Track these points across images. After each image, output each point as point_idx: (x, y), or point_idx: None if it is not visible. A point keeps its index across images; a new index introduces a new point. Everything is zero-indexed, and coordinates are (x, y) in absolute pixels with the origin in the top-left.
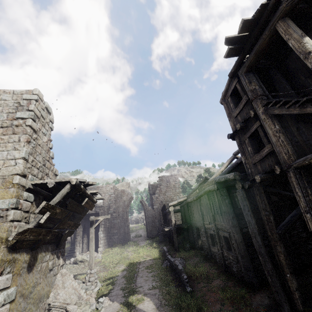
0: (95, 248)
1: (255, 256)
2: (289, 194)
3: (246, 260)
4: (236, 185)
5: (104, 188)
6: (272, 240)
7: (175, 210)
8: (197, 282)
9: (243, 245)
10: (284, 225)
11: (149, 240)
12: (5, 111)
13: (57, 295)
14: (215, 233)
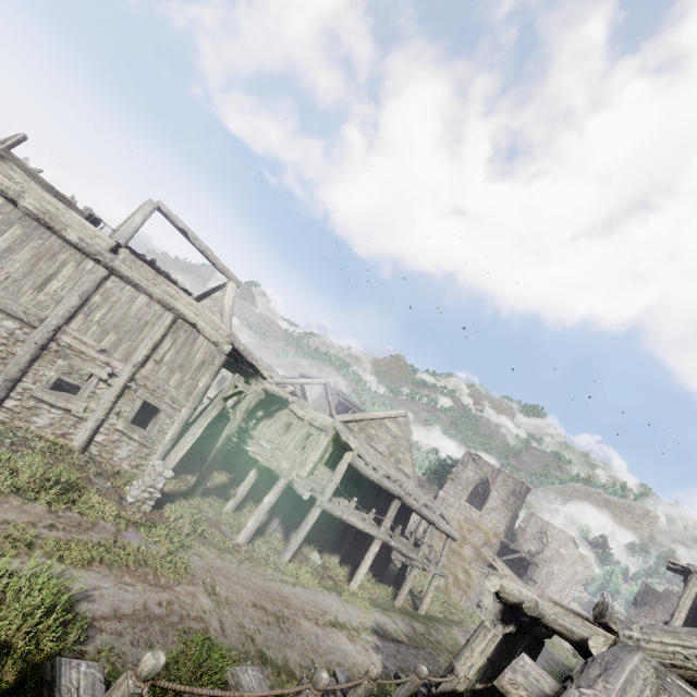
0: None
1: None
2: None
3: None
4: None
5: (554, 531)
6: None
7: None
8: None
9: None
10: None
11: None
12: (506, 491)
13: (484, 598)
14: None
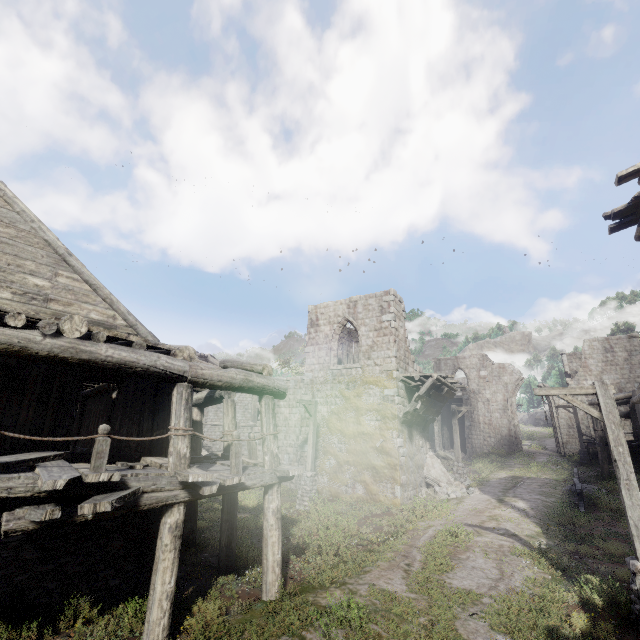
0: (461, 449)
1: None
2: None
3: None
4: None
5: (466, 361)
6: None
7: (620, 413)
8: (602, 511)
9: None
10: None
11: (560, 457)
12: (374, 316)
13: (429, 471)
14: None
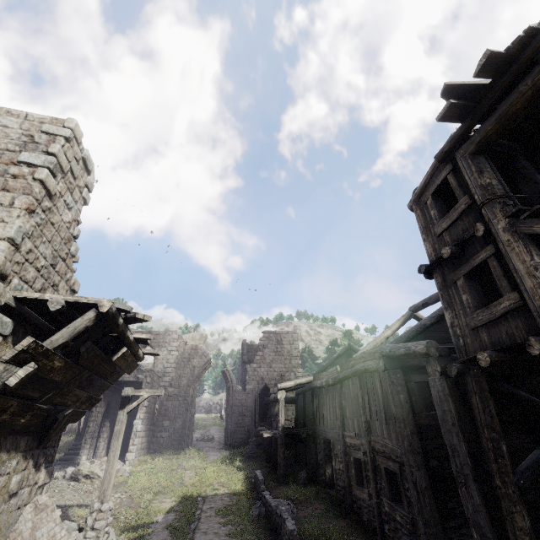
0: (120, 452)
1: (452, 524)
2: (538, 401)
3: (436, 532)
4: (427, 366)
5: (160, 337)
6: (505, 498)
7: (286, 399)
8: None
9: (431, 496)
10: (530, 467)
11: (229, 450)
12: None
13: None
14: (366, 459)
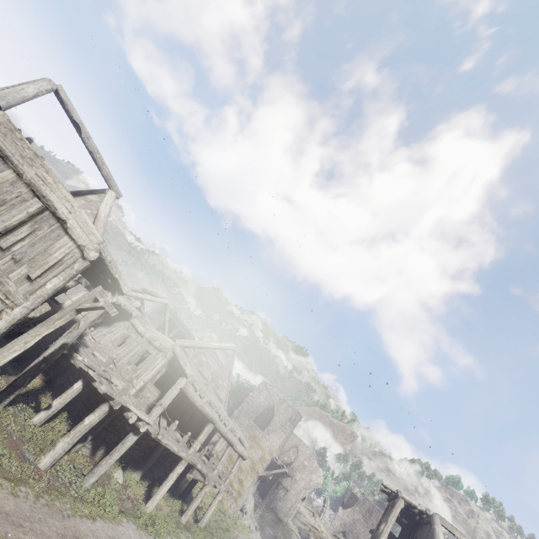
0: (260, 493)
1: None
2: None
3: None
4: None
5: (304, 447)
6: None
7: None
8: None
9: None
10: None
11: None
12: (286, 417)
13: (247, 504)
14: None
